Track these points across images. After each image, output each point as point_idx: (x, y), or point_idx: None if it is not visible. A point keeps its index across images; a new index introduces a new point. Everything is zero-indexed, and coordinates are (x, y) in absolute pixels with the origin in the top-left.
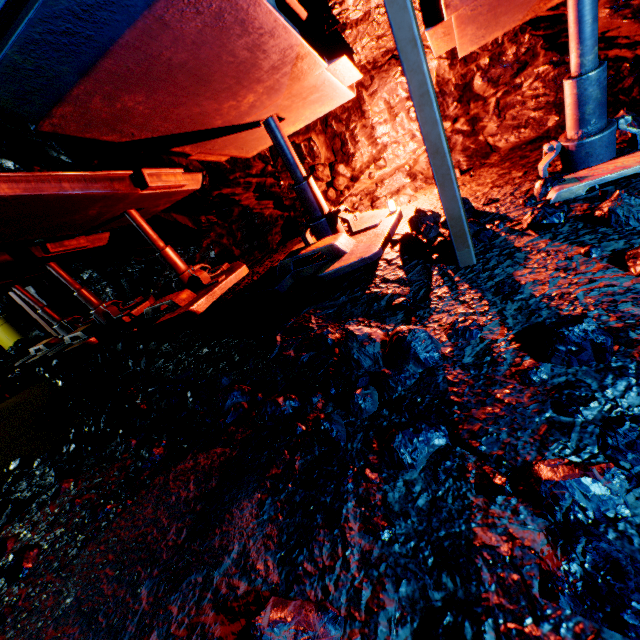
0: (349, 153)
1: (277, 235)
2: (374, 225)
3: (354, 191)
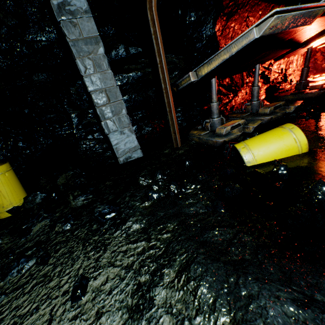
0: (290, 67)
1: (263, 92)
2: None
3: (290, 78)
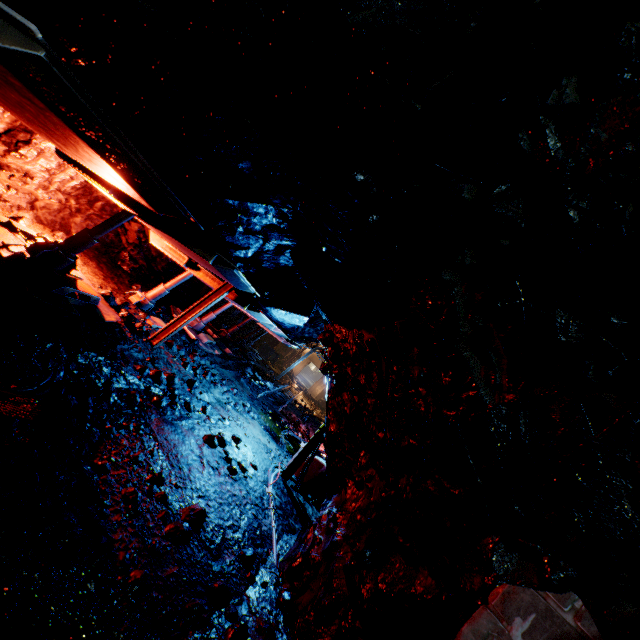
0: (23, 151)
1: None
2: (82, 278)
3: None
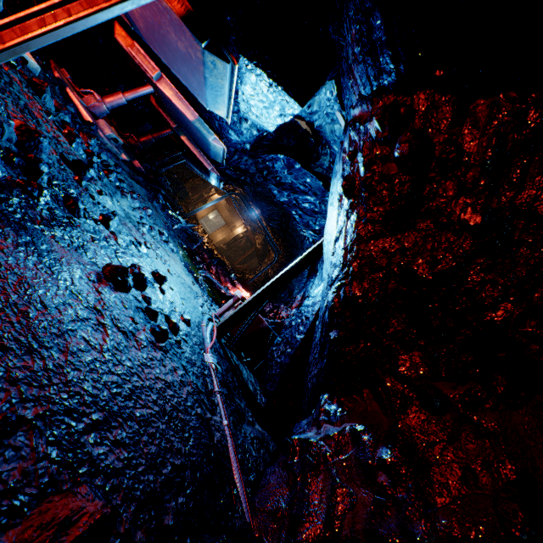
0: None
1: None
2: None
3: None
